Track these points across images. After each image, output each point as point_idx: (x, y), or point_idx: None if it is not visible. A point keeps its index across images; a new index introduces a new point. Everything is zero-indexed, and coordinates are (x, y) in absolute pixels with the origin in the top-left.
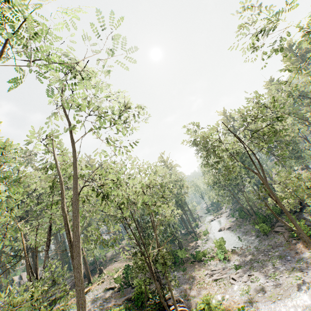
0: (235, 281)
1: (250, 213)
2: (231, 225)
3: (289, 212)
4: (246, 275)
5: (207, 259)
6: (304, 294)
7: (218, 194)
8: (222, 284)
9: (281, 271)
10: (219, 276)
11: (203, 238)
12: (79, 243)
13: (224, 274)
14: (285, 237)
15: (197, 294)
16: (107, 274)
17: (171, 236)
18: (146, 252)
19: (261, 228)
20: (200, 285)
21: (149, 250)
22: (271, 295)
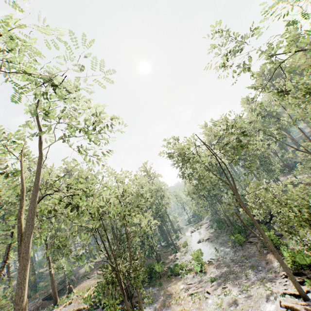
0: (210, 294)
1: (227, 223)
2: (210, 236)
3: (262, 222)
4: (220, 288)
5: (184, 272)
6: (272, 305)
7: (197, 204)
8: (197, 298)
9: (252, 282)
10: (195, 290)
11: (182, 251)
12: (23, 256)
13: (200, 287)
14: (258, 248)
15: (171, 310)
16: (77, 293)
17: (148, 249)
18: (117, 266)
19: (236, 238)
20: (175, 301)
21: (120, 263)
22: (242, 308)
